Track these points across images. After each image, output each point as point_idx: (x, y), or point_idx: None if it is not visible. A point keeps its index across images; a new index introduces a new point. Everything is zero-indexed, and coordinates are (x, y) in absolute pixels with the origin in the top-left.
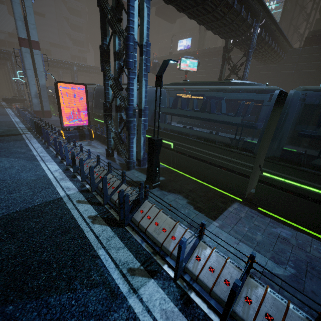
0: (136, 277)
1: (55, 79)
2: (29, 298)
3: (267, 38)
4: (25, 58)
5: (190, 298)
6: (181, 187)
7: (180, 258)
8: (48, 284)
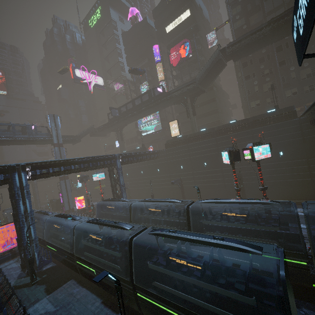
0: None
1: None
2: None
3: (132, 158)
4: None
5: None
6: (50, 279)
7: None
8: None
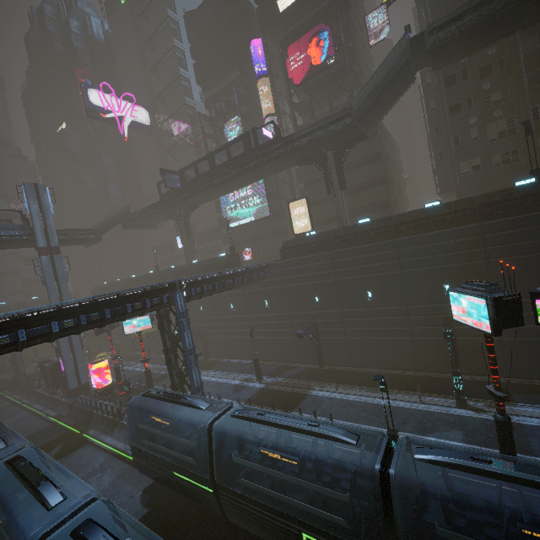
0: None
1: None
2: None
3: (211, 286)
4: None
5: None
6: None
7: None
8: None
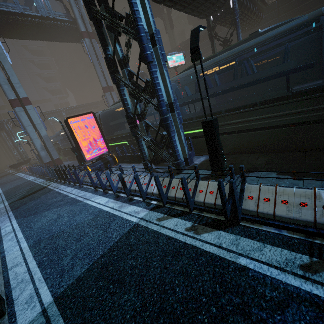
0: (322, 273)
1: (59, 121)
2: None
3: (245, 2)
4: (21, 117)
5: None
6: (252, 165)
7: None
8: None
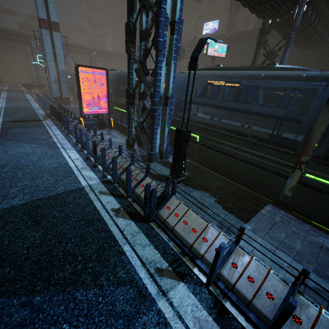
0: (164, 278)
1: (75, 64)
2: (55, 290)
3: (313, 18)
4: (45, 41)
5: (225, 308)
6: (207, 184)
7: (217, 264)
8: (74, 277)
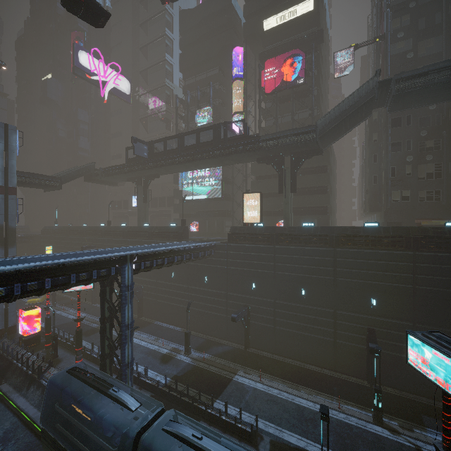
0: None
1: None
2: None
3: (160, 261)
4: None
5: None
6: None
7: None
8: None
